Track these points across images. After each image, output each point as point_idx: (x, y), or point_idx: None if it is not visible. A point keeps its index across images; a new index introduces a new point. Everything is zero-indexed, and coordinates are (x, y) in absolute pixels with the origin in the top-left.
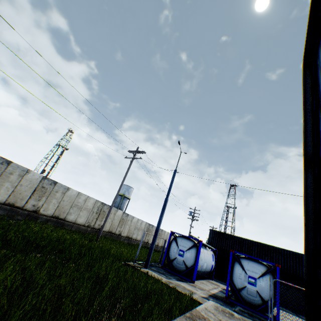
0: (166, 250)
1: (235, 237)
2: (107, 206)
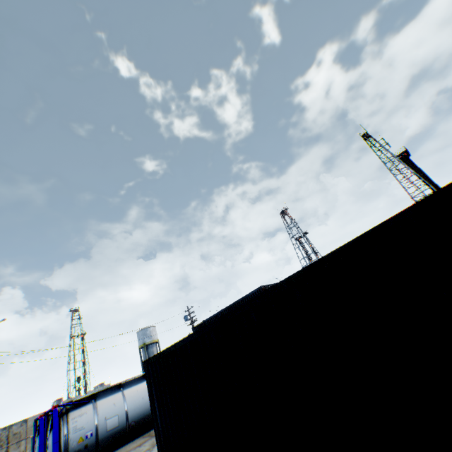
0: (34, 448)
1: (211, 320)
2: (19, 424)
